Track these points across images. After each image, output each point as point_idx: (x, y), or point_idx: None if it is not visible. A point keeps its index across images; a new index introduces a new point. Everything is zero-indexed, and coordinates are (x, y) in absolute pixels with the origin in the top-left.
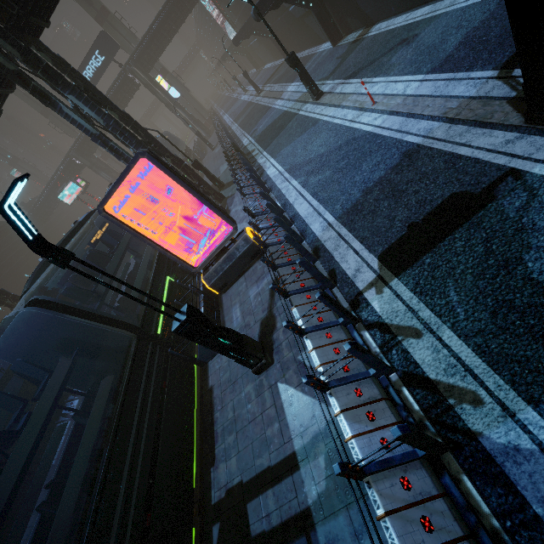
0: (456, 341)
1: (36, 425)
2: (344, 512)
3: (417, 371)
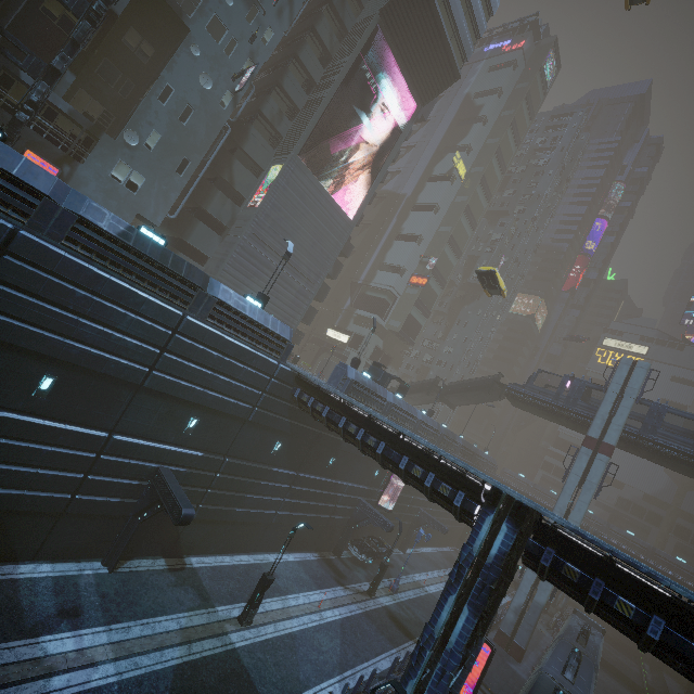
0: None
1: None
2: None
3: None
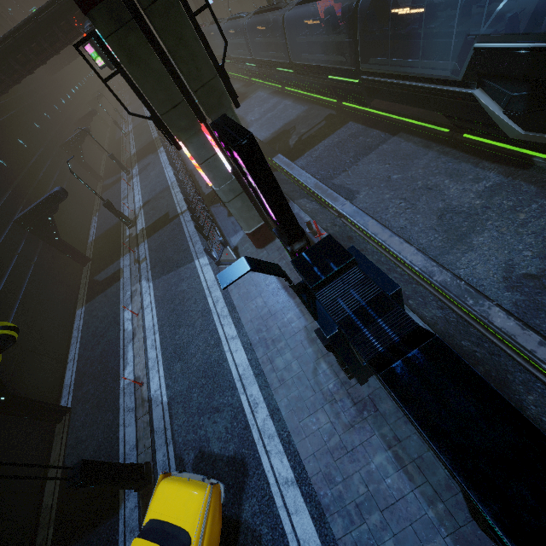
0: None
1: None
2: None
3: None
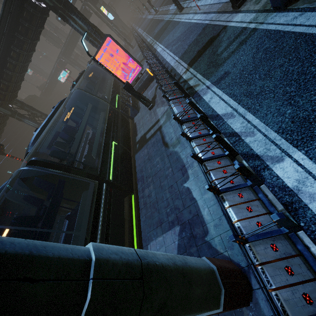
0: (199, 75)
1: (88, 113)
2: (168, 120)
3: (189, 86)
